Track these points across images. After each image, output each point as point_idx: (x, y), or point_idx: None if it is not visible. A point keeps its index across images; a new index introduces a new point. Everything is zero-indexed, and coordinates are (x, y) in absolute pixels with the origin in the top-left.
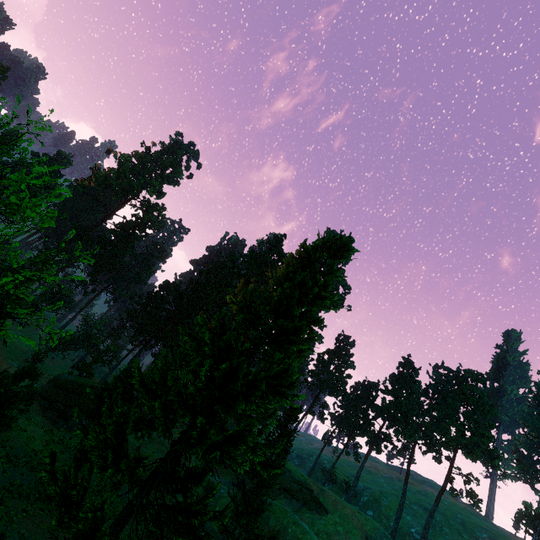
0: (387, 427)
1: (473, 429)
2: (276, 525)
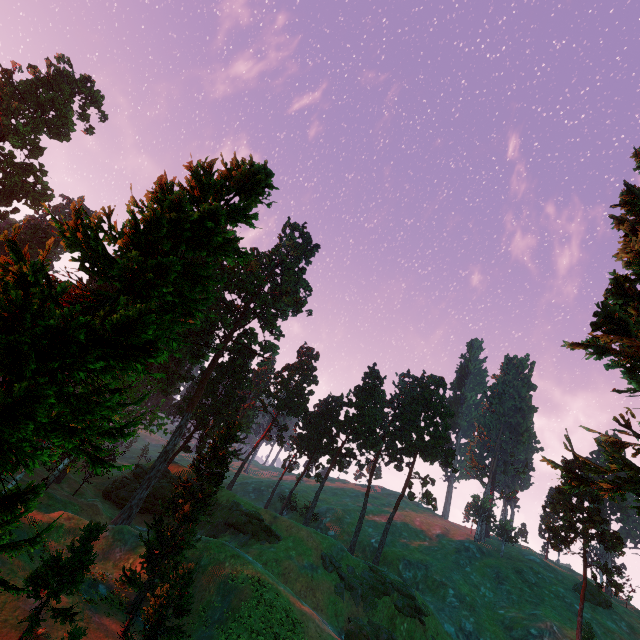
0: (349, 441)
1: (432, 432)
2: (210, 563)
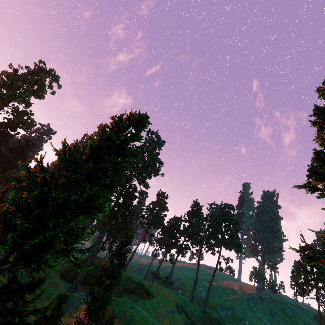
0: (186, 240)
1: (229, 233)
2: (119, 312)
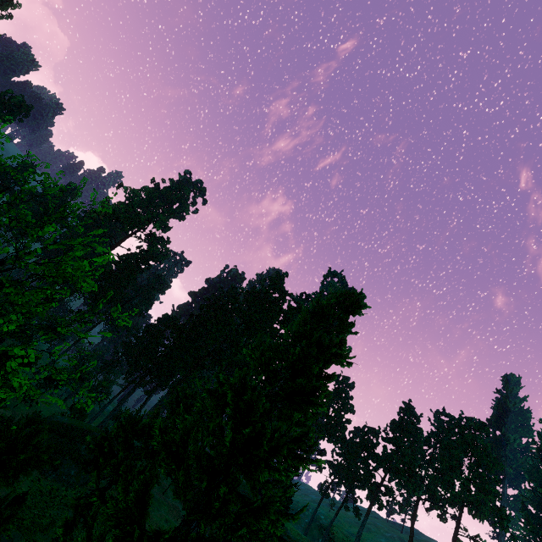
0: (389, 480)
1: (479, 484)
2: None
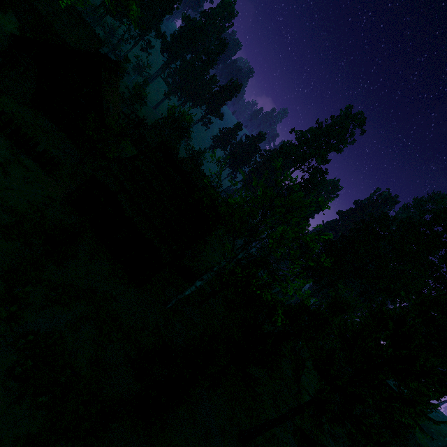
0: None
1: None
2: None
